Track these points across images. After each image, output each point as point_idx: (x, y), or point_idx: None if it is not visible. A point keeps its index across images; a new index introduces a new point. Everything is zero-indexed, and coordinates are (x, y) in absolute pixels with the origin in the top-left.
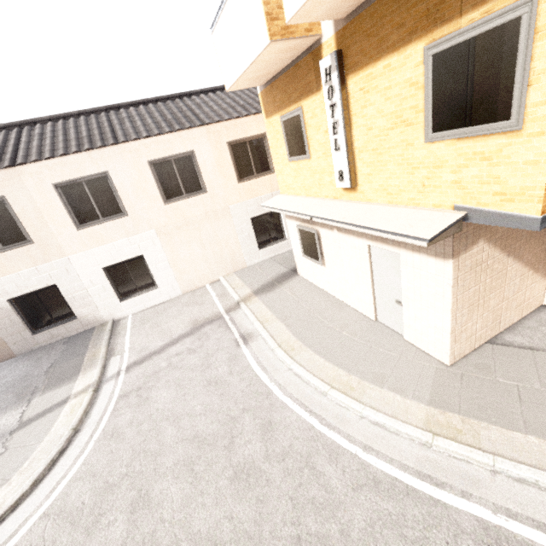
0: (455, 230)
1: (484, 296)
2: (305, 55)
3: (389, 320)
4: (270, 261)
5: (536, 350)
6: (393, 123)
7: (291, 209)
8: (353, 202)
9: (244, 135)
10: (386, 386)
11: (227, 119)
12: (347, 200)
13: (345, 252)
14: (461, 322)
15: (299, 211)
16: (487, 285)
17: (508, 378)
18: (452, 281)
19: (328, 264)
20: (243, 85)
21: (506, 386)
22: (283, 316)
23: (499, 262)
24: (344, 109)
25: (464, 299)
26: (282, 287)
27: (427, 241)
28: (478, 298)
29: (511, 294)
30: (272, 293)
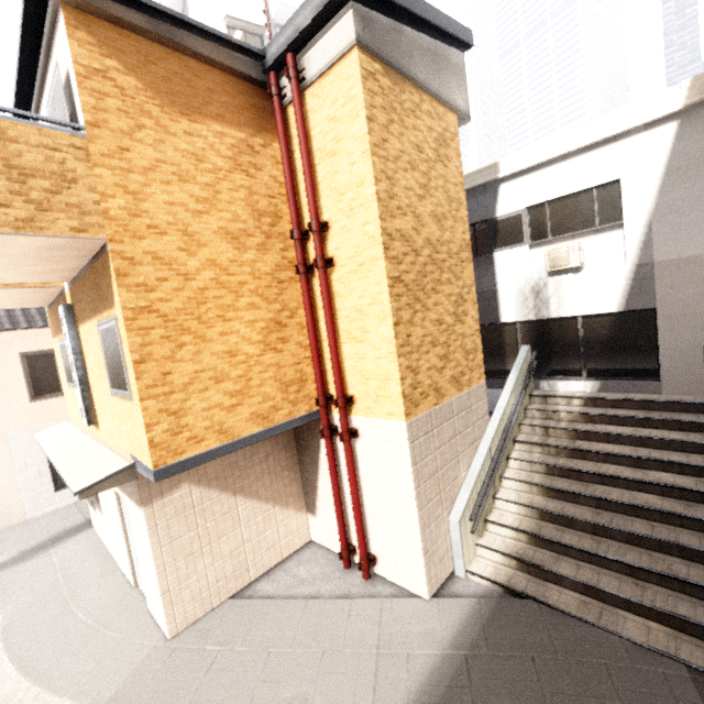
0: (128, 479)
1: (209, 542)
2: (61, 296)
3: (142, 584)
4: (71, 508)
5: (273, 597)
6: (100, 373)
7: (46, 444)
8: (97, 441)
9: (51, 346)
10: (71, 691)
11: (25, 328)
12: (97, 438)
13: (107, 496)
14: (177, 577)
15: (48, 448)
16: (211, 529)
17: (217, 642)
18: (148, 531)
19: (103, 511)
20: (11, 307)
21: (209, 653)
22: (14, 600)
23: (223, 502)
24: (76, 352)
25: (175, 549)
26: (53, 551)
27: (74, 495)
28: (199, 545)
29: (255, 535)
30: (29, 563)
